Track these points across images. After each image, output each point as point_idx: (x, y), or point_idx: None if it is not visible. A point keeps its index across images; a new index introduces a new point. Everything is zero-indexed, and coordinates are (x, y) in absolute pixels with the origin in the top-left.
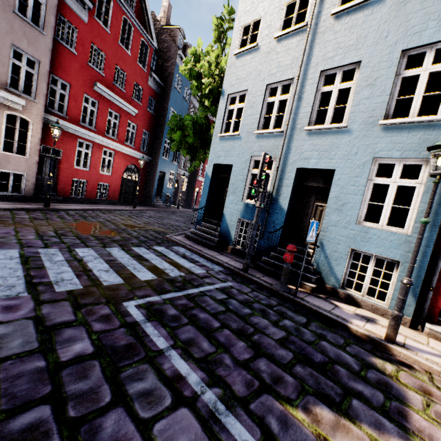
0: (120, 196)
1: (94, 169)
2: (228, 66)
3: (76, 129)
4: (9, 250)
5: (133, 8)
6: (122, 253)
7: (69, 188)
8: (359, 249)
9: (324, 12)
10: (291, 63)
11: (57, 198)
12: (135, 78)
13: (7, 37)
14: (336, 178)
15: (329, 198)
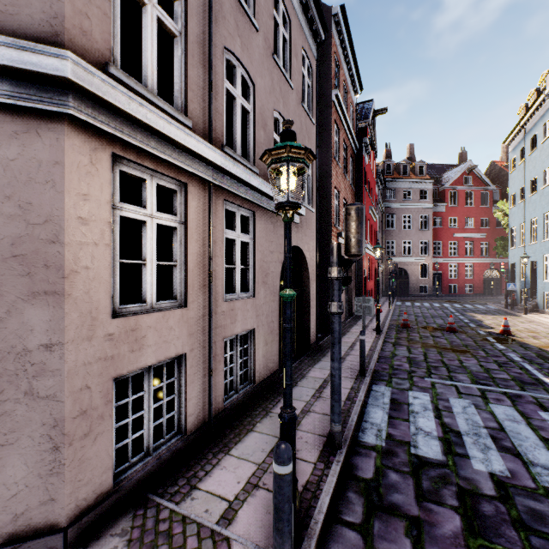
0: (483, 290)
1: (460, 277)
2: (509, 214)
3: (447, 260)
4: (426, 303)
5: (470, 182)
6: (457, 305)
7: (447, 289)
8: (544, 291)
9: (528, 195)
10: (523, 215)
11: (442, 294)
12: (480, 216)
13: (417, 239)
14: (537, 264)
15: (537, 273)
